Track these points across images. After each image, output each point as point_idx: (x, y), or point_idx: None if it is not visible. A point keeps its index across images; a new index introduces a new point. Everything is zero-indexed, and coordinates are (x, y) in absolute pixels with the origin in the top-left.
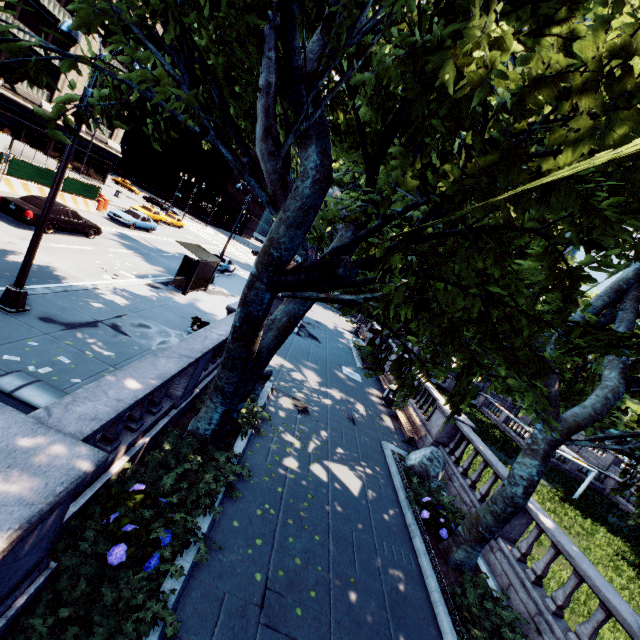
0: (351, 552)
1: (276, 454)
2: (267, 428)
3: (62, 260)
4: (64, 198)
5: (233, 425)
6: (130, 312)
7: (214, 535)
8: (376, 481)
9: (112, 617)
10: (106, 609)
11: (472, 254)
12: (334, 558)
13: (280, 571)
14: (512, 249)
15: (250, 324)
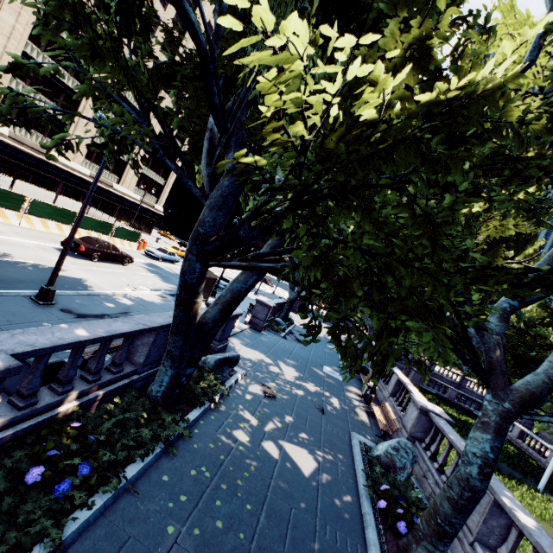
0: (284, 528)
1: (229, 427)
2: (227, 405)
3: (97, 277)
4: (115, 241)
5: (191, 396)
6: (134, 311)
7: (140, 484)
8: (334, 466)
9: (4, 525)
10: (2, 517)
11: (348, 207)
12: (262, 529)
13: (196, 529)
14: (379, 197)
15: (187, 291)
